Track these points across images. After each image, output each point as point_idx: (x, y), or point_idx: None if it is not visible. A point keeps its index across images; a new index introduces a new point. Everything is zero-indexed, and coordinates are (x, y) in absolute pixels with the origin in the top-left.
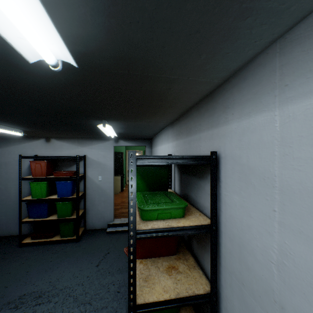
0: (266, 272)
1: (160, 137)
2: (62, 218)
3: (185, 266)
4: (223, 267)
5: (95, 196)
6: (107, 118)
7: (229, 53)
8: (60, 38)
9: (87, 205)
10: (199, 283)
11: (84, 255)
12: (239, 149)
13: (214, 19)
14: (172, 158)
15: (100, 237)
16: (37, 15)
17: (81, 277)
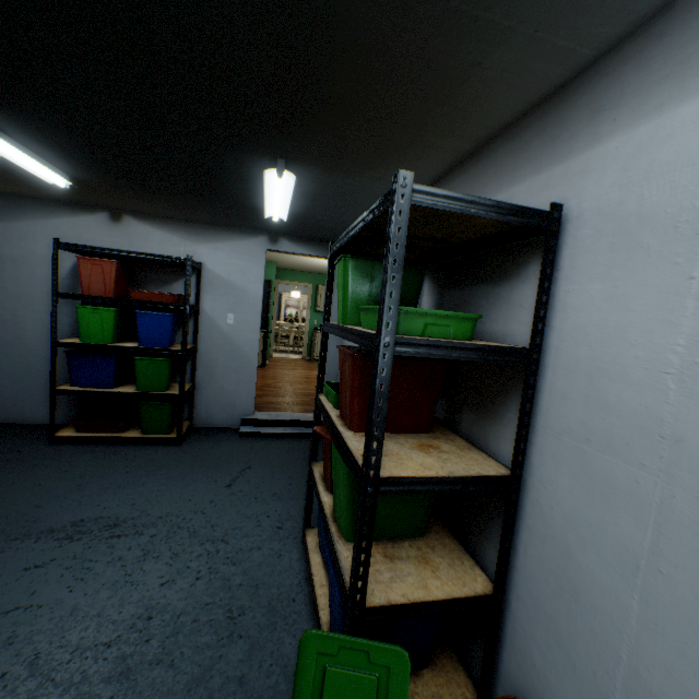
0: (650, 396)
1: None
2: (147, 392)
3: (451, 447)
4: (539, 430)
5: (218, 358)
6: (292, 154)
7: None
8: None
9: (199, 375)
10: (485, 465)
11: (197, 467)
12: (620, 189)
13: None
14: (478, 204)
15: (228, 441)
16: None
17: (198, 501)
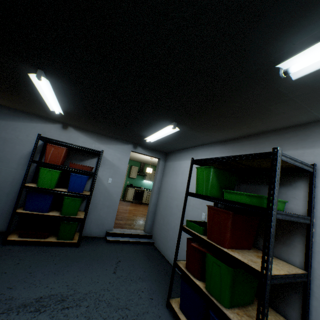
0: None
1: (192, 152)
2: (66, 216)
3: None
4: (316, 252)
5: (100, 199)
6: (182, 122)
7: None
8: None
9: (89, 207)
10: (292, 267)
11: (93, 260)
12: None
13: None
14: (297, 161)
15: (102, 245)
16: None
17: (102, 283)
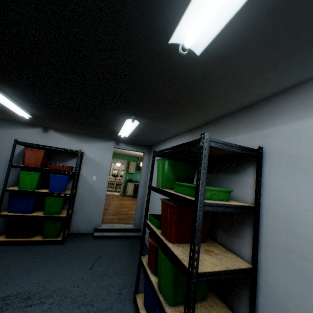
0: None
1: (169, 144)
2: (49, 215)
3: (218, 250)
4: (263, 244)
5: (86, 197)
6: (139, 114)
7: (295, 73)
8: (219, 30)
9: (76, 205)
10: (239, 261)
11: (73, 257)
12: (287, 145)
13: (309, 47)
14: (233, 146)
15: (88, 241)
16: (221, 11)
17: (75, 279)
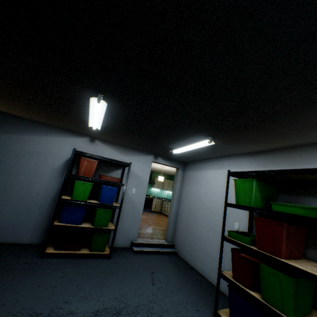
0: None
1: (216, 163)
2: (99, 227)
3: None
4: None
5: (125, 209)
6: (218, 136)
7: None
8: None
9: (115, 218)
10: None
11: (129, 272)
12: None
13: None
14: None
15: (130, 256)
16: None
17: (147, 294)
